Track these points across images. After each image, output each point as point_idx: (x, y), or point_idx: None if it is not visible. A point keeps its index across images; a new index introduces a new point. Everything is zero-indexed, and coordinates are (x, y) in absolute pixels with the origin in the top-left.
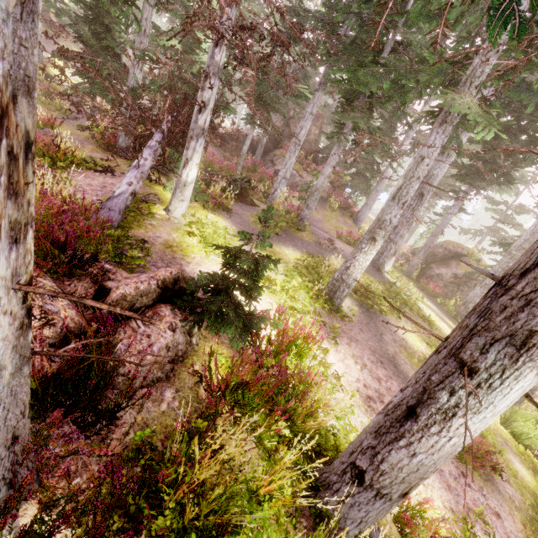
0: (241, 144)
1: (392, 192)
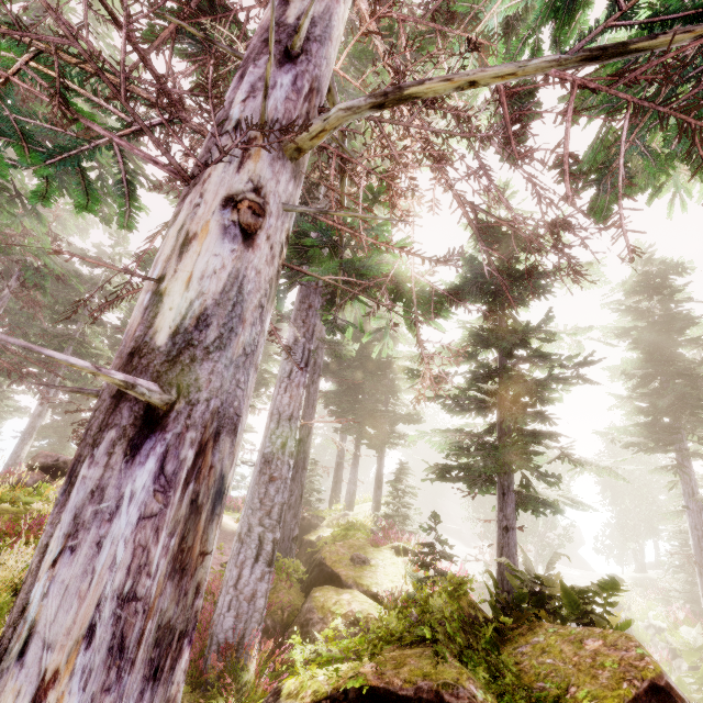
0: None
1: (36, 413)
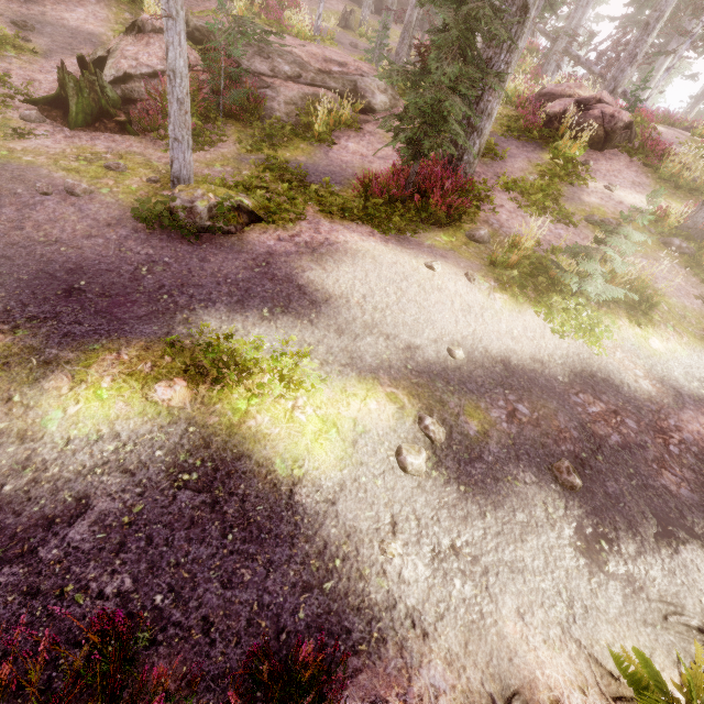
0: (404, 7)
1: None
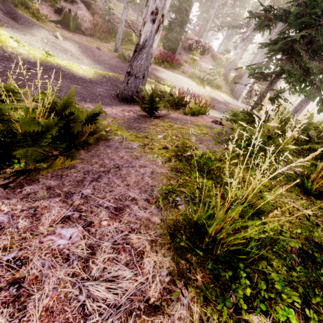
0: None
1: (224, 39)
